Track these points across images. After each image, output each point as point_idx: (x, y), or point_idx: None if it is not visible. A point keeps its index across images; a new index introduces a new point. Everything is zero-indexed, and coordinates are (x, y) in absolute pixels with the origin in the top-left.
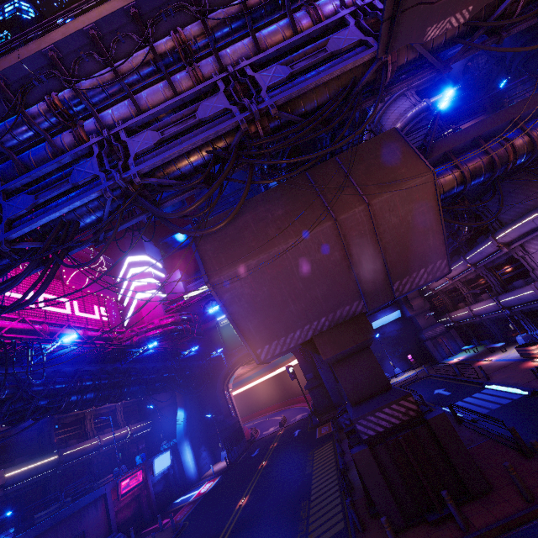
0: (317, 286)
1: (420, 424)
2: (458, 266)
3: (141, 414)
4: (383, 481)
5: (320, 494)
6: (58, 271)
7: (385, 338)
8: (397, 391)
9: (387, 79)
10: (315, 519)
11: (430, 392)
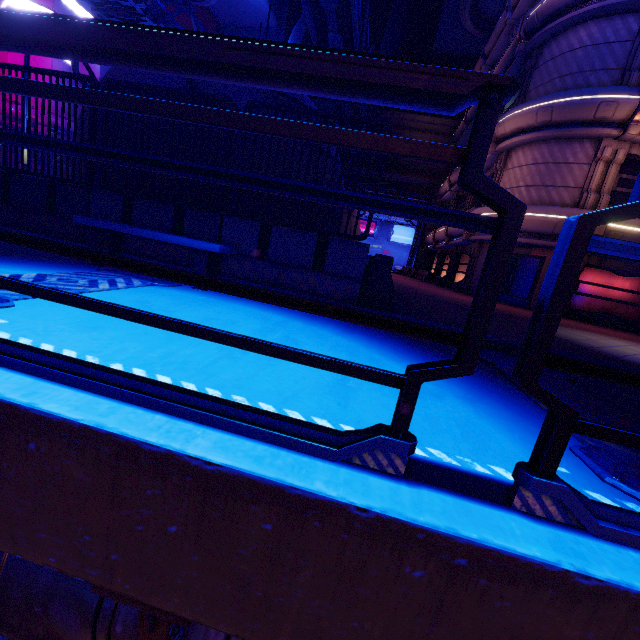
0: None
1: None
2: None
3: None
4: None
5: None
6: None
7: None
8: None
9: None
10: None
11: None
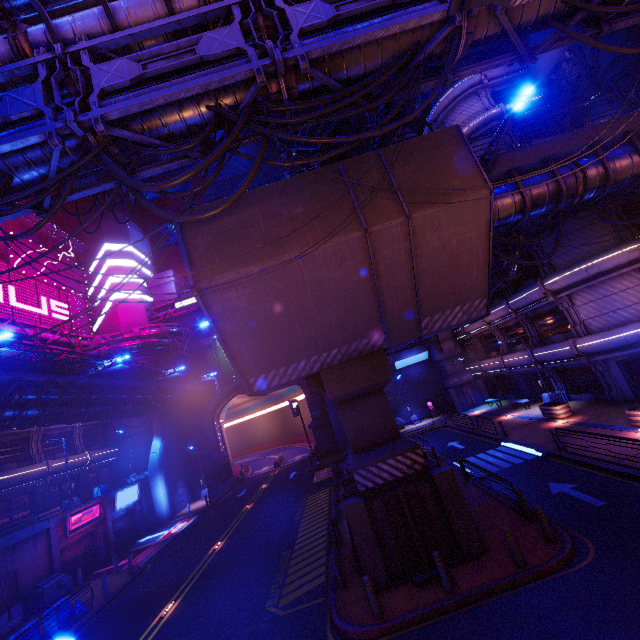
0: (333, 310)
1: (425, 479)
2: (499, 311)
3: (107, 440)
4: (374, 537)
5: (305, 544)
6: (3, 248)
7: (407, 380)
8: (406, 441)
9: (457, 55)
10: (295, 570)
11: (444, 443)
